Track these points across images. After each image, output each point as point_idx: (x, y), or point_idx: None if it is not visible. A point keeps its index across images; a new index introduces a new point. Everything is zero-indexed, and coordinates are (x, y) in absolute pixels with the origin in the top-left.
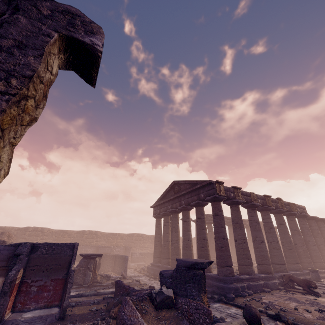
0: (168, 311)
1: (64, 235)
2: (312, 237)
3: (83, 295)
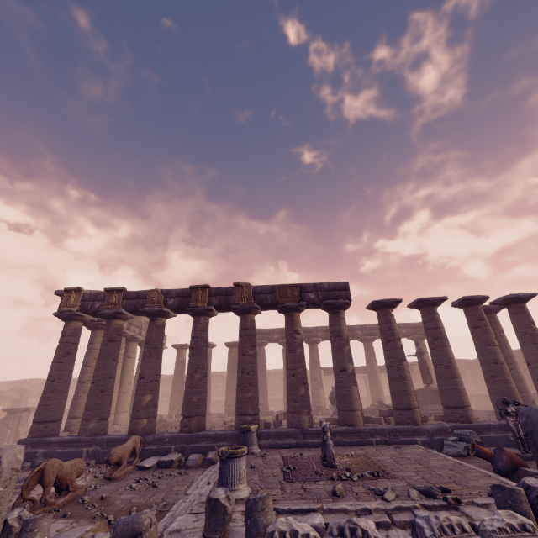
0: None
1: None
2: (341, 352)
3: None
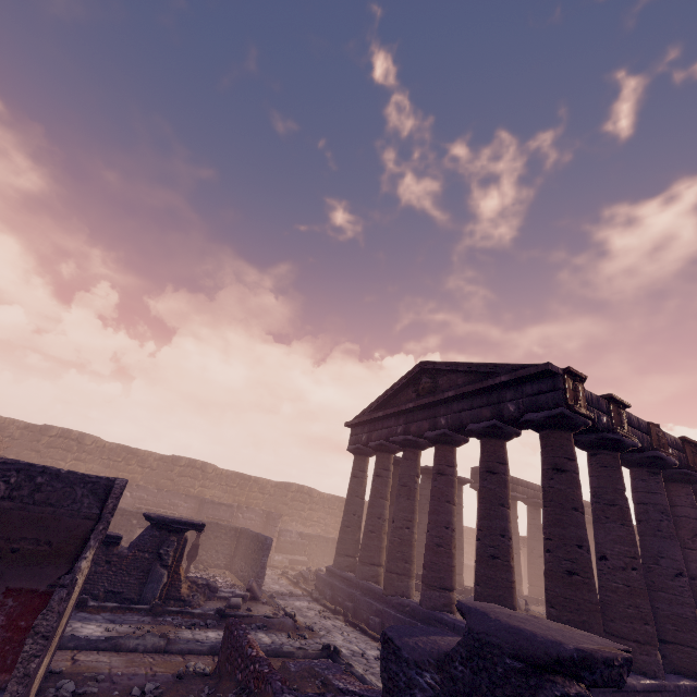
0: None
1: (130, 460)
2: None
3: (121, 645)
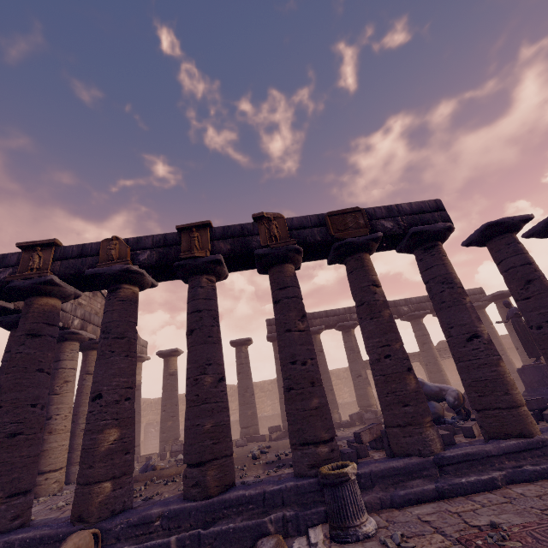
0: None
1: None
2: (462, 307)
3: None
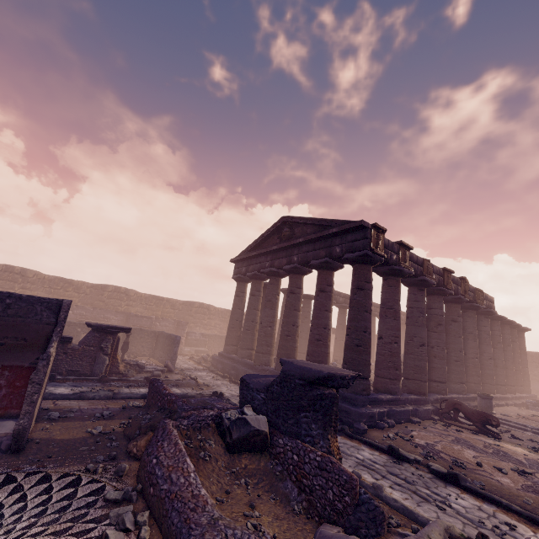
0: (254, 458)
1: (67, 288)
2: (491, 347)
3: (84, 396)
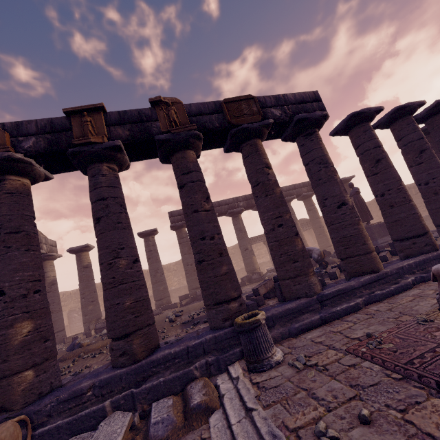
0: None
1: None
2: (334, 182)
3: None
